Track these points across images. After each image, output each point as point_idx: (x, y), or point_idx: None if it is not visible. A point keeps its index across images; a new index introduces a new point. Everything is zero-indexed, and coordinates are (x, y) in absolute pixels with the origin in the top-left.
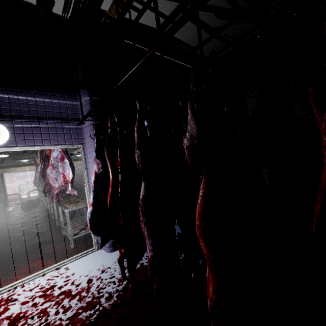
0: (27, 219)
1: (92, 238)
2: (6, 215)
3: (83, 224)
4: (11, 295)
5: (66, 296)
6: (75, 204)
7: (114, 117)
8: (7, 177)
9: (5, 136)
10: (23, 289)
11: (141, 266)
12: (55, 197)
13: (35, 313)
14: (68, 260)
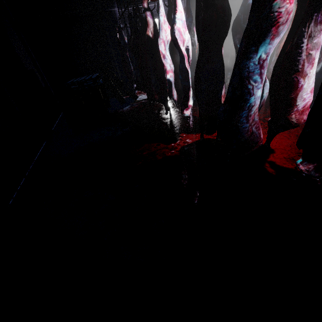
0: None
1: None
2: None
3: None
4: None
5: None
6: None
7: None
8: None
9: None
10: None
11: None
12: None
13: None
14: None
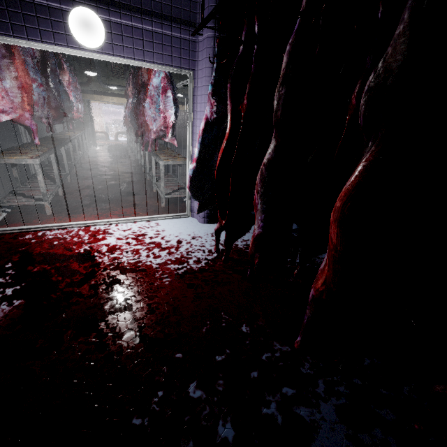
0: (116, 164)
1: (184, 203)
2: (95, 154)
3: (176, 186)
4: (107, 229)
5: (157, 246)
6: (171, 158)
7: (254, 25)
8: (93, 108)
9: (101, 35)
10: (117, 227)
11: (235, 247)
12: (149, 144)
13: (129, 250)
14: (158, 216)
